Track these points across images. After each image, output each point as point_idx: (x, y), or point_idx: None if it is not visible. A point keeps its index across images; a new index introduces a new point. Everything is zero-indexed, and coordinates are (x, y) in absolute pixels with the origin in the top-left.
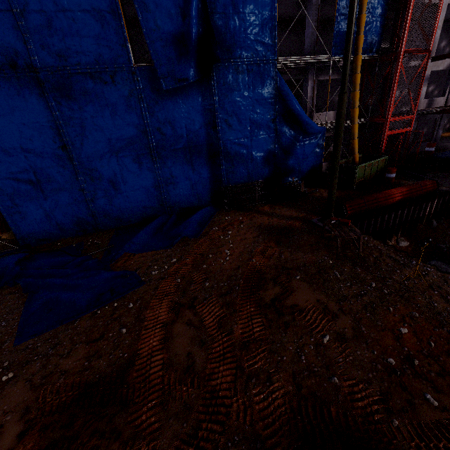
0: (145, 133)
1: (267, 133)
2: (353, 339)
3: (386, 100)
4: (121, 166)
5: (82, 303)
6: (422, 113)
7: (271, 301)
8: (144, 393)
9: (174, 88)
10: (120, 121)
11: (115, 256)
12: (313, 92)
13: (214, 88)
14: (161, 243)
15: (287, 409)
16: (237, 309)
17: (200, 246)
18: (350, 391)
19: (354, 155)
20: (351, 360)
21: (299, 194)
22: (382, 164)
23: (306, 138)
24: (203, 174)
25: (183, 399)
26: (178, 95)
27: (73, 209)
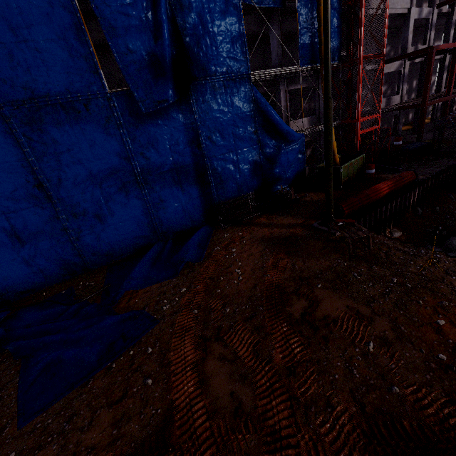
0: (128, 159)
1: (251, 145)
2: (397, 341)
3: (353, 102)
4: (106, 197)
5: (91, 358)
6: (384, 111)
7: (300, 316)
8: (195, 453)
9: (154, 111)
10: (100, 151)
11: (116, 297)
12: (286, 101)
13: (193, 106)
14: (163, 273)
15: (360, 434)
16: (268, 331)
17: (207, 270)
18: (415, 399)
19: (335, 157)
20: (404, 364)
21: (291, 201)
22: (361, 162)
23: (287, 145)
24: (193, 193)
25: (242, 450)
26: (158, 118)
27: (56, 252)
